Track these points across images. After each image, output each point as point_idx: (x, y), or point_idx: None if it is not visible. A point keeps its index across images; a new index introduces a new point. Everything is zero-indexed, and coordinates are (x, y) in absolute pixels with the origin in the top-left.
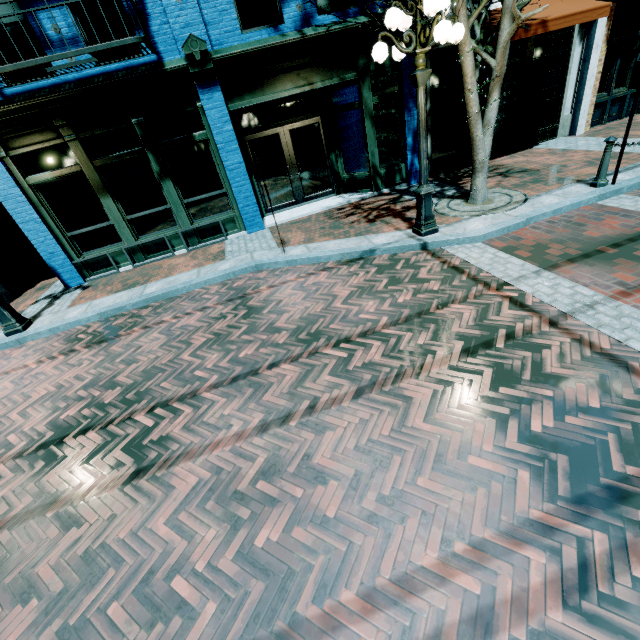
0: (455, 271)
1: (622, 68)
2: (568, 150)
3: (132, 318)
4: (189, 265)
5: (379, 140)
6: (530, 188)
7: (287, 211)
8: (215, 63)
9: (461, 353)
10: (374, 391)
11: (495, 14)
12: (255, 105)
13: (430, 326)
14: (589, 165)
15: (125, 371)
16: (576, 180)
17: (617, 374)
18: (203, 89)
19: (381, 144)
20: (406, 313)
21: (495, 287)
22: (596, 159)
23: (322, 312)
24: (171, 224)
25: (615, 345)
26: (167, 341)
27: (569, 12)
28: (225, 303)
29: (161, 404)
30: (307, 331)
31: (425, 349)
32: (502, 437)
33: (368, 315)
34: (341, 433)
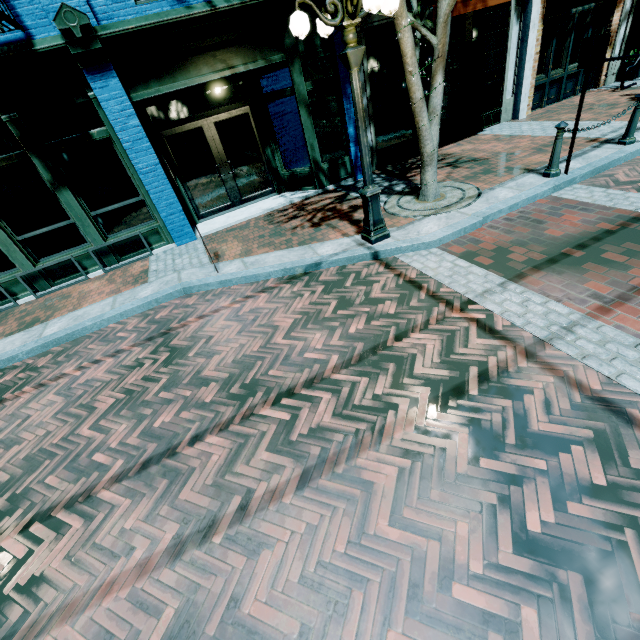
0: (412, 287)
1: (558, 49)
2: (514, 136)
3: (25, 372)
4: (104, 292)
5: (318, 131)
6: (482, 180)
7: (223, 216)
8: (104, 42)
9: (428, 406)
10: (324, 474)
11: None
12: (168, 94)
13: (389, 366)
14: (537, 152)
15: (1, 459)
16: (527, 169)
17: (617, 429)
18: (93, 75)
19: (321, 136)
20: (359, 348)
21: (459, 307)
22: (543, 145)
23: (260, 351)
24: (79, 242)
25: (606, 384)
26: (64, 406)
27: None
28: (143, 343)
29: (41, 515)
30: (241, 381)
31: (385, 402)
32: (493, 545)
33: (315, 353)
34: (282, 553)
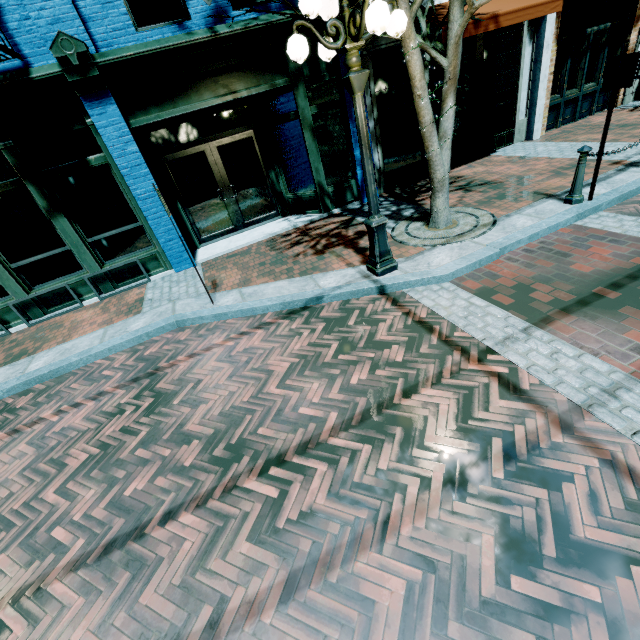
0: (422, 328)
1: (572, 69)
2: (529, 157)
3: (2, 413)
4: (96, 322)
5: (323, 155)
6: (496, 205)
7: (225, 240)
8: (102, 69)
9: (443, 490)
10: (314, 583)
11: (440, 9)
12: (170, 119)
13: (395, 431)
14: (556, 175)
15: None
16: (546, 194)
17: None
18: (91, 102)
19: (326, 159)
20: (362, 405)
21: (476, 356)
22: (561, 168)
23: (250, 402)
24: (75, 268)
25: None
26: (34, 460)
27: (521, 6)
28: (128, 385)
29: None
30: (226, 440)
31: (390, 481)
32: None
33: (311, 409)
34: None
